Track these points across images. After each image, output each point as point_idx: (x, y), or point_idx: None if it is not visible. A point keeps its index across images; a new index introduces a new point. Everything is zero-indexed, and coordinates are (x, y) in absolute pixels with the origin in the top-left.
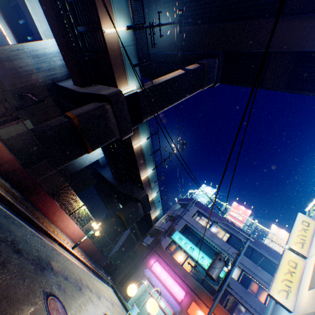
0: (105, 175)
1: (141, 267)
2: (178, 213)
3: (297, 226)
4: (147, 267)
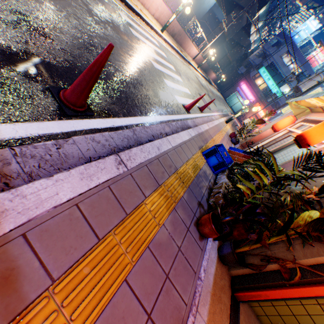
0: (219, 18)
1: (234, 86)
2: (270, 53)
3: (311, 93)
4: (238, 86)
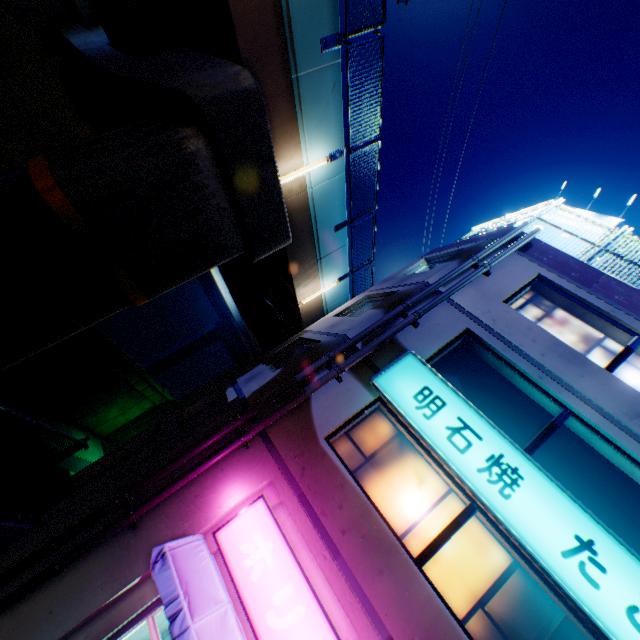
0: (80, 41)
1: (158, 513)
2: (427, 279)
3: None
4: (192, 529)
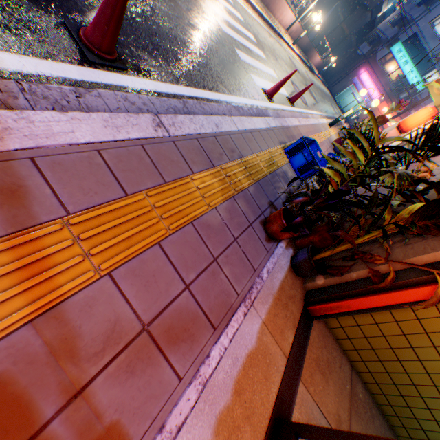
0: None
1: (350, 75)
2: (413, 17)
3: None
4: (355, 76)
